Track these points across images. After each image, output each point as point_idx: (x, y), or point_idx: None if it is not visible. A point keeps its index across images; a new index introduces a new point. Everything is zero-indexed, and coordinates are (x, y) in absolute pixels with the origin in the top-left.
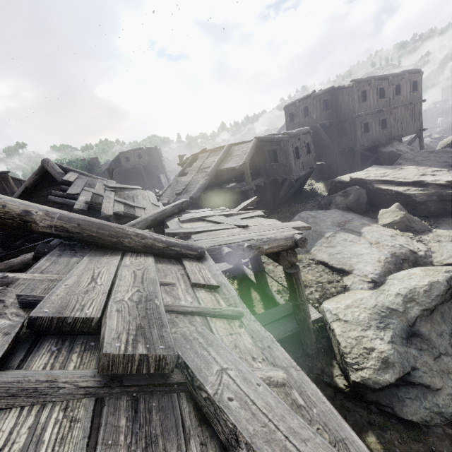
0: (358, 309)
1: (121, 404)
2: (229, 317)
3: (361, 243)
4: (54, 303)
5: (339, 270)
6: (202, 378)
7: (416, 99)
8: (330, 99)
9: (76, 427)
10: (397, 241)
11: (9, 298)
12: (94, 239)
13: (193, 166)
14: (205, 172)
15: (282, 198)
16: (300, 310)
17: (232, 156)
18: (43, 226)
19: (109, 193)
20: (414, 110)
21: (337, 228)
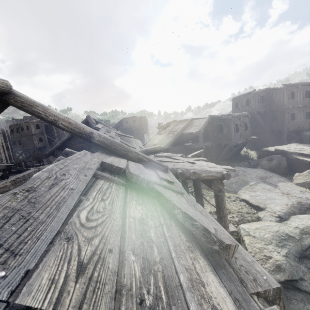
0: (264, 231)
1: (133, 191)
2: (177, 192)
3: (275, 192)
4: (108, 161)
5: (256, 207)
6: (163, 194)
7: None
8: (266, 95)
9: (121, 189)
10: (305, 195)
11: (94, 155)
12: (116, 150)
13: (166, 129)
14: (173, 134)
15: (222, 157)
16: (222, 221)
17: (192, 126)
18: (96, 140)
19: (117, 137)
20: None
21: (259, 180)
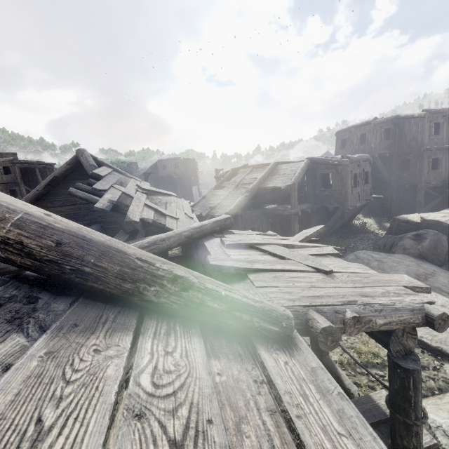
0: None
1: None
2: None
3: None
4: None
5: (434, 350)
6: None
7: None
8: (392, 128)
9: None
10: None
11: None
12: (85, 279)
13: (231, 180)
14: (245, 188)
15: (329, 230)
16: (411, 433)
17: (278, 175)
18: None
19: (140, 195)
20: None
21: None
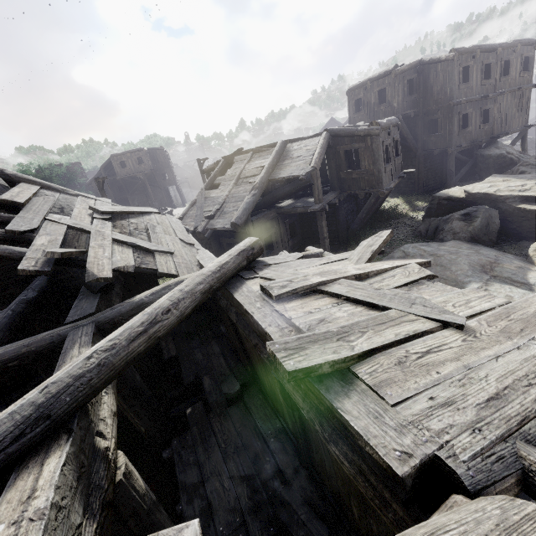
0: None
1: None
2: None
3: None
4: None
5: None
6: None
7: (525, 82)
8: (416, 78)
9: None
10: None
11: None
12: None
13: (227, 174)
14: (250, 184)
15: (361, 222)
16: None
17: (291, 159)
18: None
19: (101, 226)
20: (522, 98)
21: (483, 275)
